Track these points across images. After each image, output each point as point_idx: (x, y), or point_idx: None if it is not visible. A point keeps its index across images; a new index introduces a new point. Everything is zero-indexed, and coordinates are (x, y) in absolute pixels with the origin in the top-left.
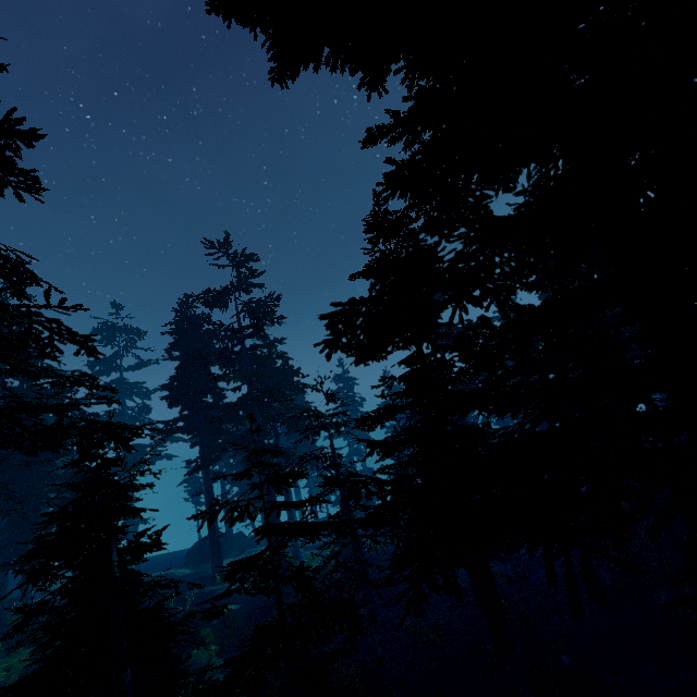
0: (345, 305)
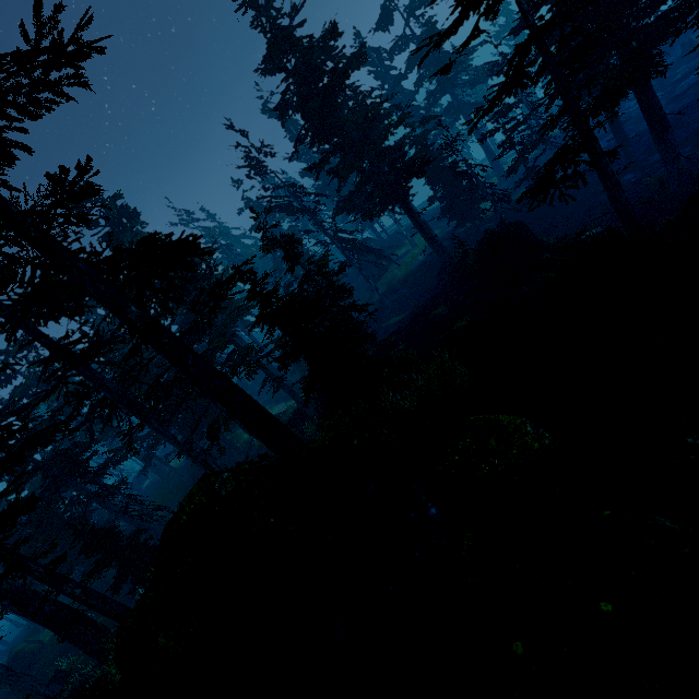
0: None
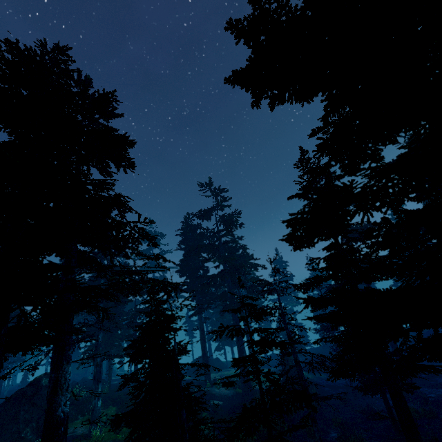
0: (297, 214)
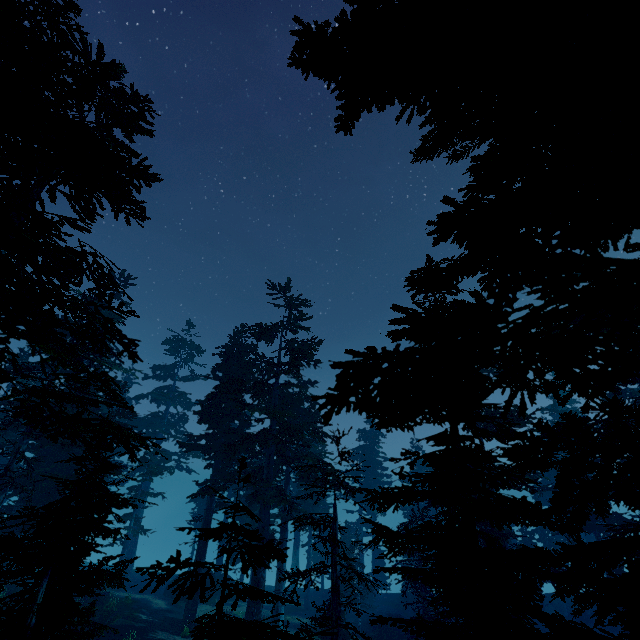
0: (364, 356)
